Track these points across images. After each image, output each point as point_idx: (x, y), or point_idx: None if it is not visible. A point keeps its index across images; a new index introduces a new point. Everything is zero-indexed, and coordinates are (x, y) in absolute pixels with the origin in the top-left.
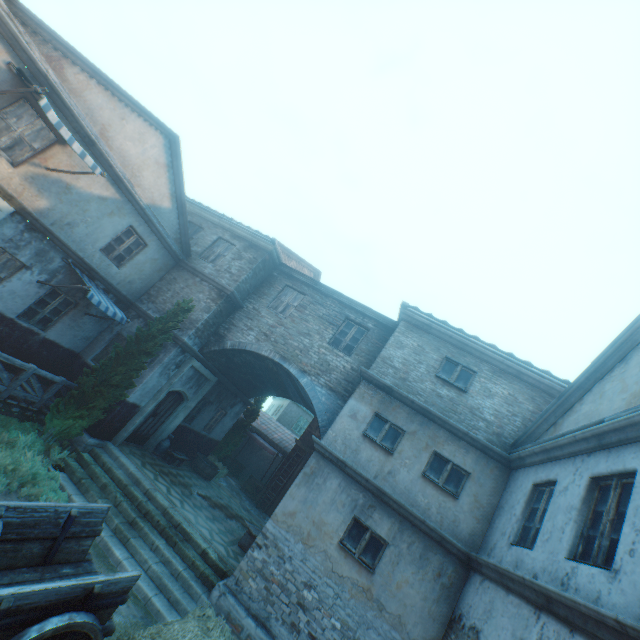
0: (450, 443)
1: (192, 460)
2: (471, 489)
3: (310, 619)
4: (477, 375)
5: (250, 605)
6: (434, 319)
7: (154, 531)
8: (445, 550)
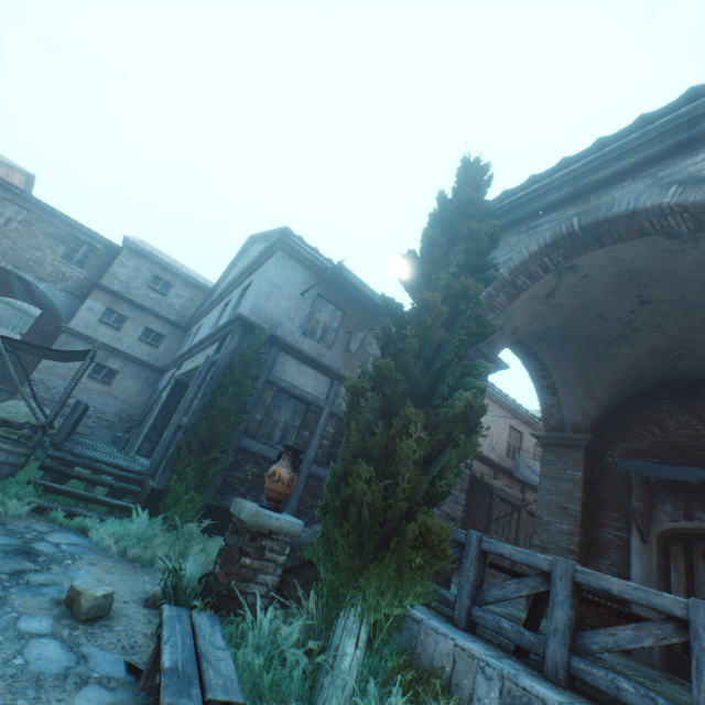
0: (156, 323)
1: None
2: (166, 343)
3: None
4: (175, 286)
5: None
6: (148, 251)
7: None
8: (151, 370)
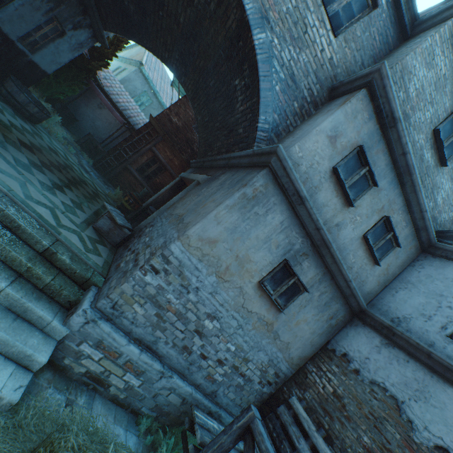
0: (400, 214)
1: (1, 83)
2: (389, 259)
3: (205, 344)
4: None
5: (132, 330)
6: None
7: None
8: (345, 302)
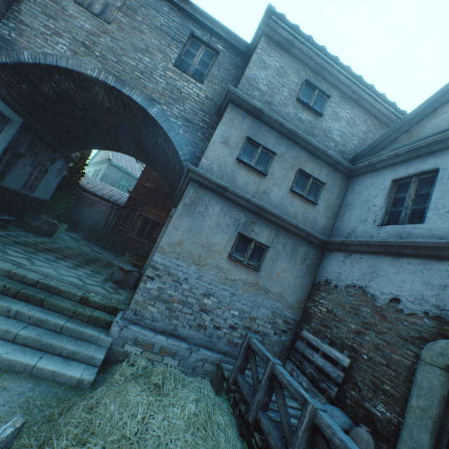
0: (310, 162)
1: (21, 221)
2: (324, 196)
3: (213, 317)
4: (329, 101)
5: (155, 326)
6: (299, 34)
7: (3, 298)
8: (308, 243)
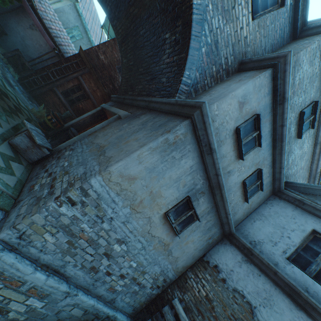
0: (267, 167)
1: None
2: (253, 198)
3: (112, 263)
4: (309, 130)
5: (40, 257)
6: None
7: None
8: (221, 227)
